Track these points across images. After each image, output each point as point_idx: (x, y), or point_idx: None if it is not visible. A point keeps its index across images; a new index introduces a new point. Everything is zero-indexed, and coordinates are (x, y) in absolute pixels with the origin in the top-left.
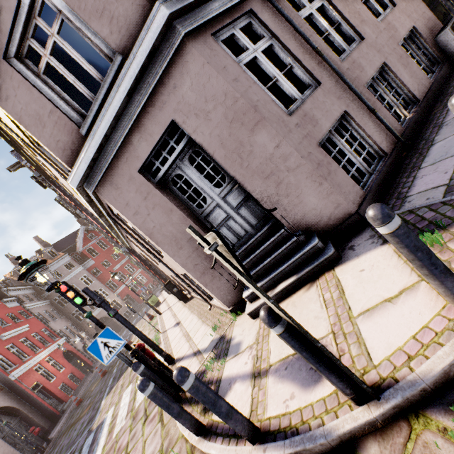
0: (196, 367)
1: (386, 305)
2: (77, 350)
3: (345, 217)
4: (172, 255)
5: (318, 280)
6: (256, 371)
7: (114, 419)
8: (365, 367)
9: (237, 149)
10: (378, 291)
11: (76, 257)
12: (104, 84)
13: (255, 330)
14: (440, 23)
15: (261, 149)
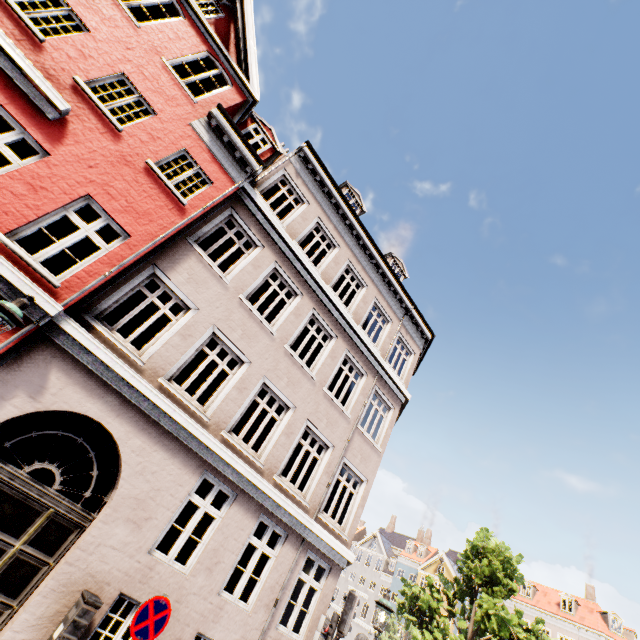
0: None
1: None
2: None
3: None
4: None
5: None
6: None
7: None
8: None
9: None
10: None
11: None
12: None
13: None
14: None
15: None
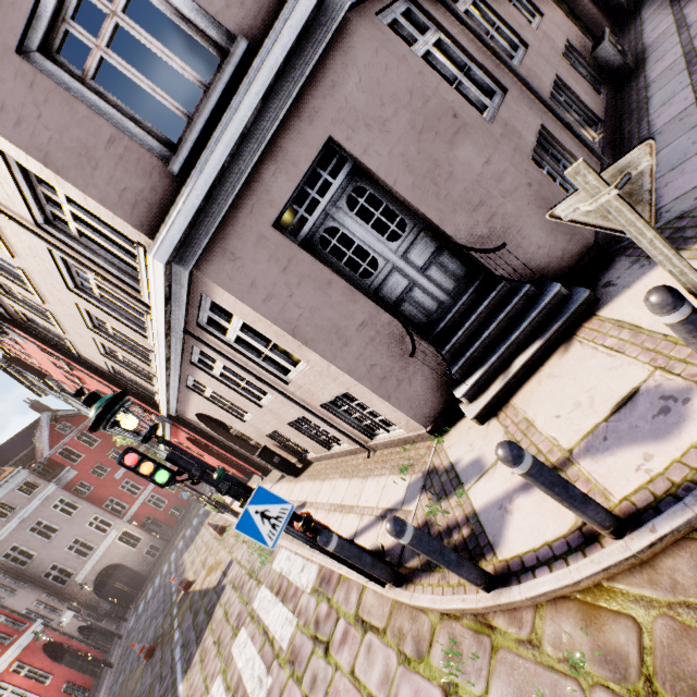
0: None
1: None
2: (69, 637)
3: (582, 252)
4: (331, 359)
5: (576, 336)
6: None
7: (237, 690)
8: None
9: (431, 172)
10: None
11: (39, 470)
12: (216, 86)
13: (499, 433)
14: (588, 41)
15: (464, 168)
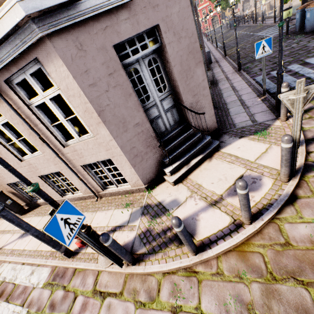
0: (130, 234)
1: (265, 154)
2: None
3: (214, 129)
4: (115, 136)
5: (213, 156)
6: (212, 202)
7: None
8: (277, 172)
9: (187, 71)
10: (256, 151)
11: None
12: None
13: (185, 189)
14: None
15: (197, 77)
